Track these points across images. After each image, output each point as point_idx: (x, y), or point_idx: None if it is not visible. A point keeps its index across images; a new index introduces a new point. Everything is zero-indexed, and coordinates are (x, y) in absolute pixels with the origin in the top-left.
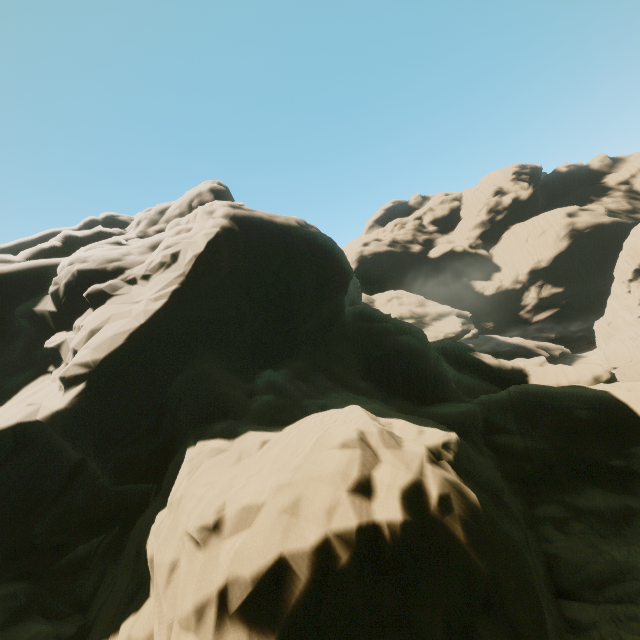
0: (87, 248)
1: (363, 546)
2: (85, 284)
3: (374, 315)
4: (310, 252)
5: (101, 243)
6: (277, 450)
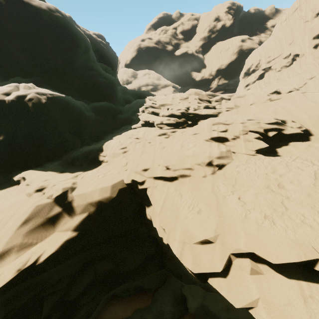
0: None
1: None
2: None
3: (93, 68)
4: (52, 27)
5: None
6: None
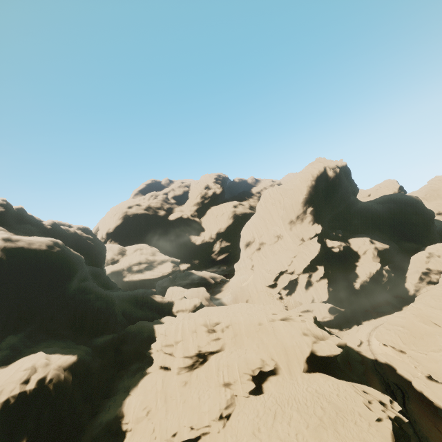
0: None
1: (20, 397)
2: None
3: (89, 289)
4: (51, 264)
5: None
6: (1, 375)
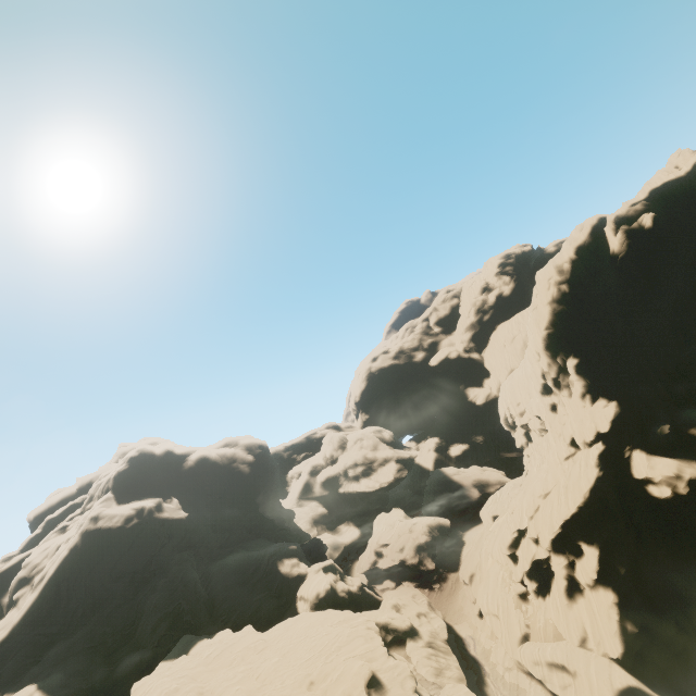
0: (45, 539)
1: None
2: (20, 585)
3: (169, 568)
4: (121, 545)
5: (55, 531)
6: None
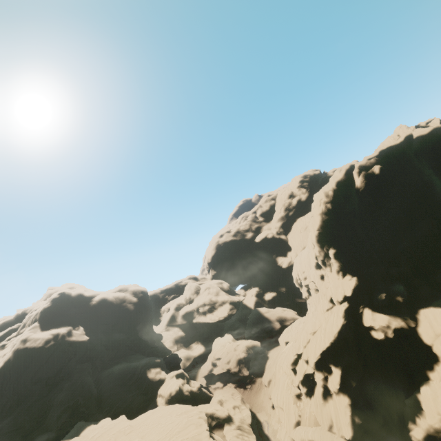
0: None
1: None
2: None
3: (73, 375)
4: (41, 359)
5: None
6: None
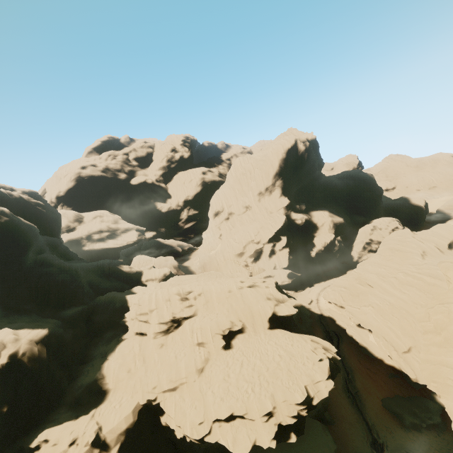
0: None
1: None
2: None
3: (49, 262)
4: (0, 236)
5: None
6: None
